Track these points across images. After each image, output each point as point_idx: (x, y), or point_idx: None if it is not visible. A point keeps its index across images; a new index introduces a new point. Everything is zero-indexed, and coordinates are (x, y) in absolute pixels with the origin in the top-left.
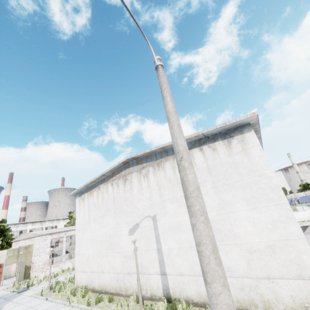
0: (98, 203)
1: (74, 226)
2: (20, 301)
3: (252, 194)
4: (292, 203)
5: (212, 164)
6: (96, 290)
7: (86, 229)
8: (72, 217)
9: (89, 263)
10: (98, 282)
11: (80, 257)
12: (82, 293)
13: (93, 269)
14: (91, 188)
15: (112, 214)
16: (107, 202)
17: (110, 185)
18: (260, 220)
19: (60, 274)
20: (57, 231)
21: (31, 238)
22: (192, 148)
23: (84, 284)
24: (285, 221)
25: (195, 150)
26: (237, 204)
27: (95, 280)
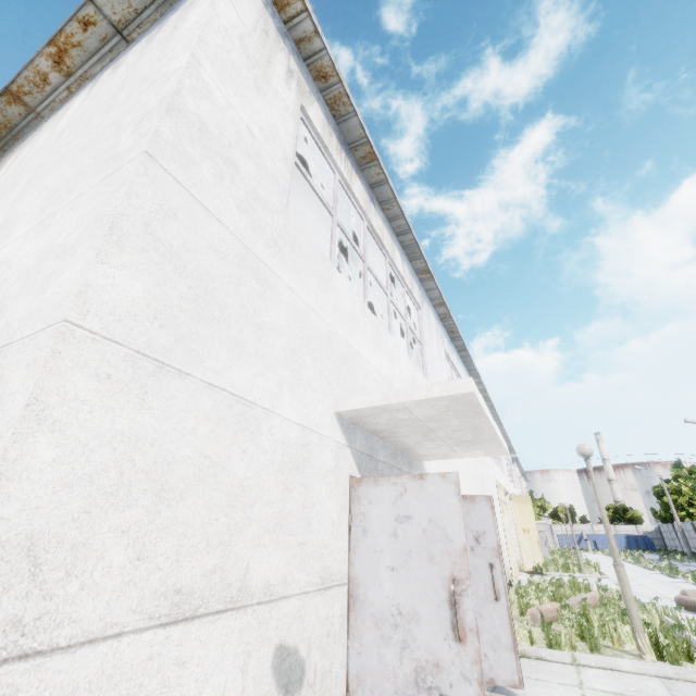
0: None
1: None
2: None
3: (81, 166)
4: (581, 546)
5: (81, 112)
6: None
7: None
8: None
9: None
10: None
11: None
12: None
13: None
14: None
15: None
16: None
17: None
18: (17, 267)
19: None
20: None
21: None
22: (83, 90)
23: None
24: (72, 245)
25: (85, 90)
26: (22, 221)
27: None
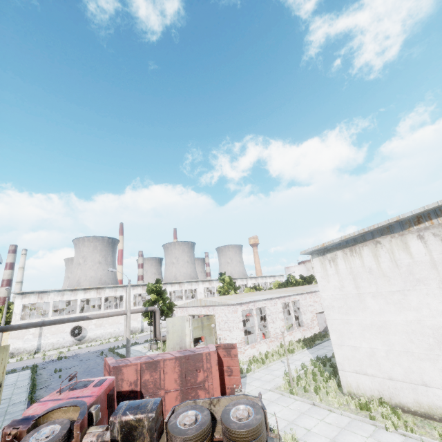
0: (381, 268)
1: (250, 295)
2: (263, 396)
3: None
4: None
5: None
6: (409, 410)
7: (355, 309)
8: (224, 280)
9: (378, 364)
10: (412, 399)
11: (346, 350)
12: (386, 411)
13: (393, 374)
14: (351, 243)
15: (433, 289)
16: (411, 267)
17: (414, 238)
18: None
19: (268, 360)
20: (246, 301)
21: (209, 306)
22: None
23: (370, 393)
24: None
25: None
26: None
27: (402, 393)
